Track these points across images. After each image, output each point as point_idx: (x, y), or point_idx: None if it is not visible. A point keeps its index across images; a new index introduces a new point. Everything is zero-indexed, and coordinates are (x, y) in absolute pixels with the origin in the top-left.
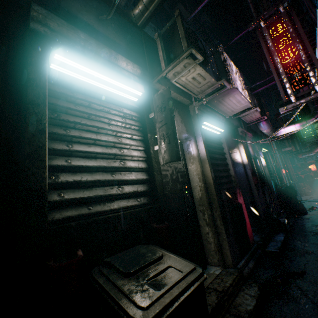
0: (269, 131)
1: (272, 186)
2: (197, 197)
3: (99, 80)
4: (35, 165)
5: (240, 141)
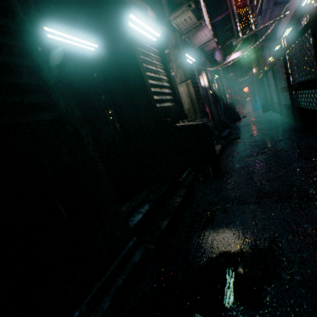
0: (221, 59)
1: (221, 104)
2: (186, 109)
3: (143, 28)
4: (147, 82)
5: (202, 69)
